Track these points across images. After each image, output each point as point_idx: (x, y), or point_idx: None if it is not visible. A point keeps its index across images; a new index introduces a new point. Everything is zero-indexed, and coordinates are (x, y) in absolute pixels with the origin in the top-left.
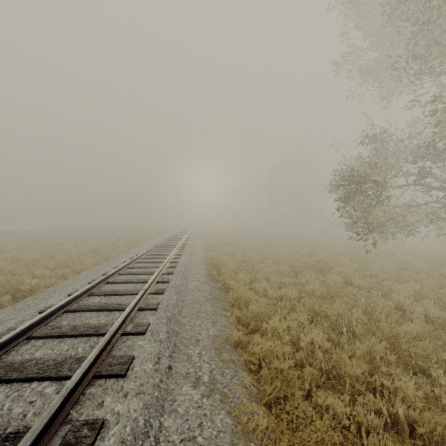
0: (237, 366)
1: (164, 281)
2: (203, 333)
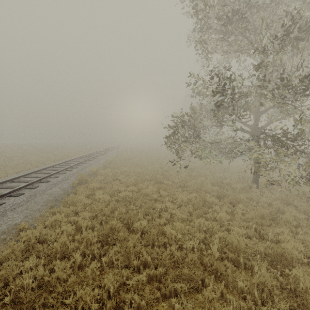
0: (3, 242)
1: (31, 188)
2: (8, 222)
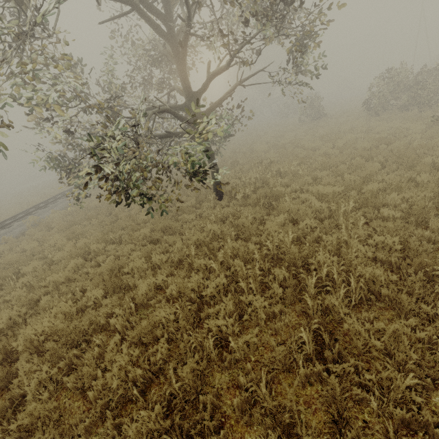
0: None
1: None
2: None
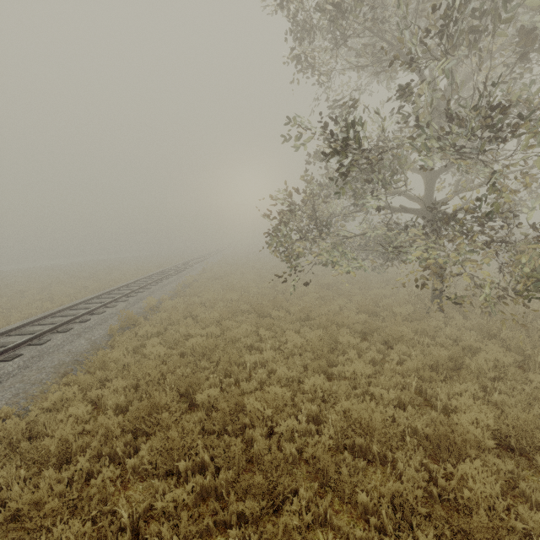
0: None
1: (37, 344)
2: None
